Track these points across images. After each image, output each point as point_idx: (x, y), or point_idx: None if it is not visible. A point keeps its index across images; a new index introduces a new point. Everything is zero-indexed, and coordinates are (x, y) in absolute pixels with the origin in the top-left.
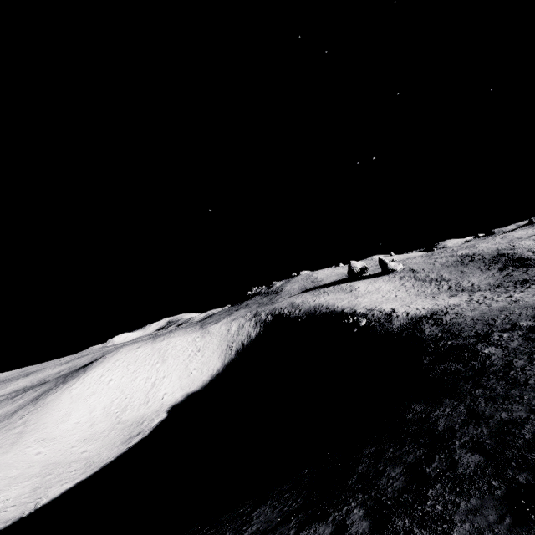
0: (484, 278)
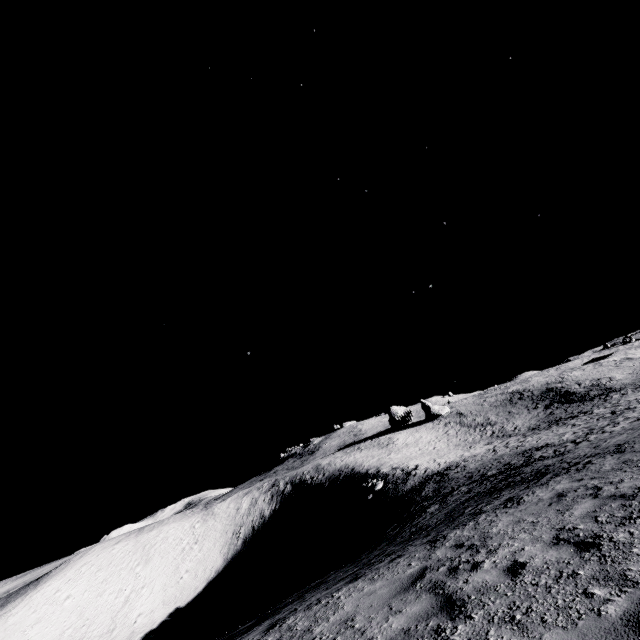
0: (528, 419)
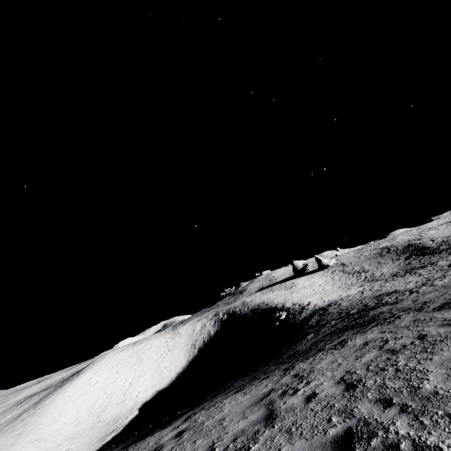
0: (392, 268)
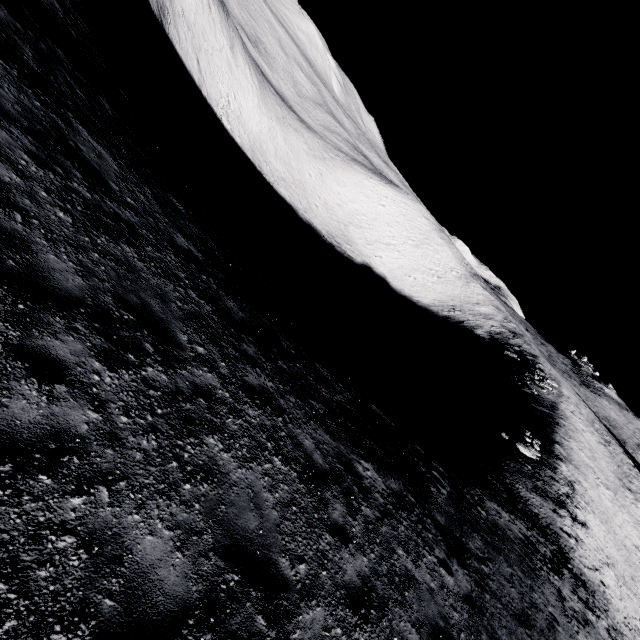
0: None
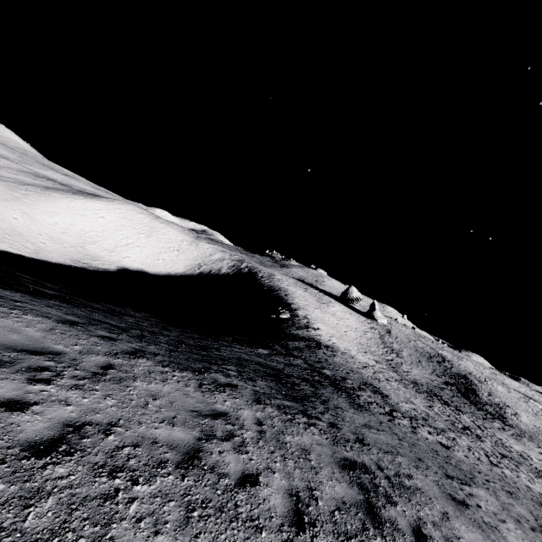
0: (423, 376)
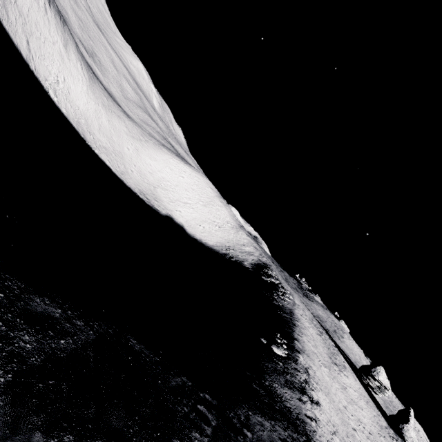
0: None
